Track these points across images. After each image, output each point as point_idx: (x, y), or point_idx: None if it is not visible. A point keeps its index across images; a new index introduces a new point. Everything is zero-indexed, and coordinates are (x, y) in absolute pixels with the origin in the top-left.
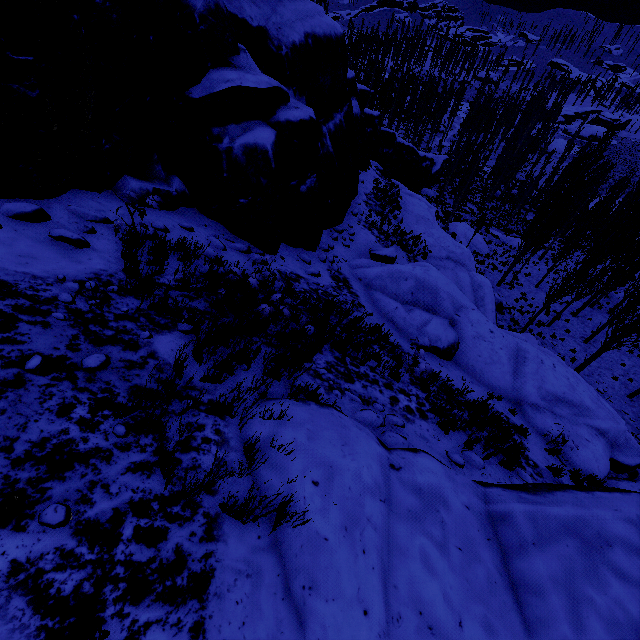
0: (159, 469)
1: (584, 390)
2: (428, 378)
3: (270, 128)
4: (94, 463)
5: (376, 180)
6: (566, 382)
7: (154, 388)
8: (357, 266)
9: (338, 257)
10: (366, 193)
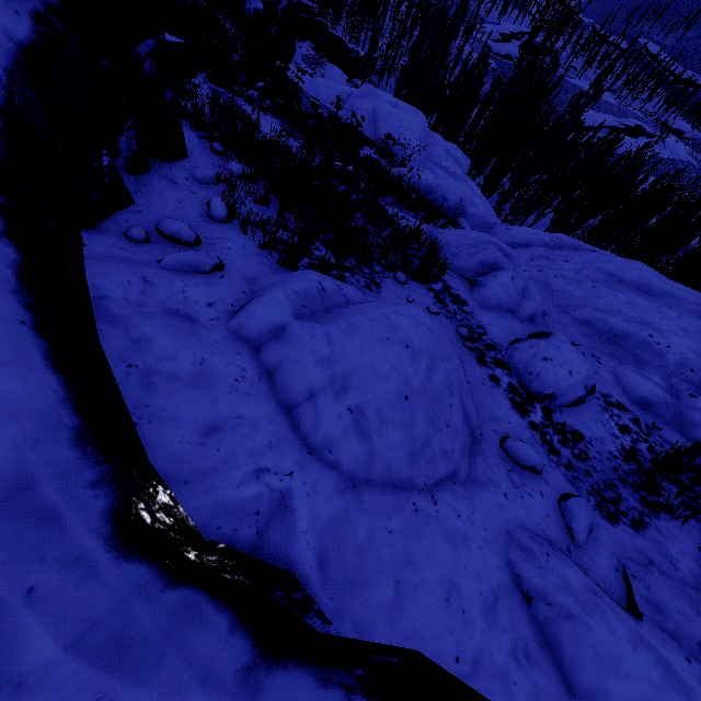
0: None
1: None
2: None
3: (261, 3)
4: None
5: (309, 50)
6: None
7: None
8: None
9: None
10: (302, 55)
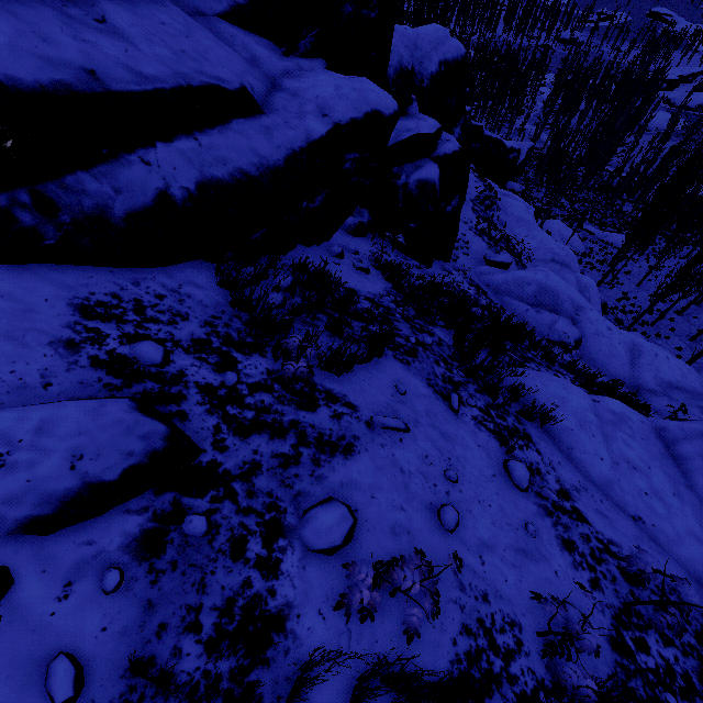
0: (484, 393)
1: (695, 379)
2: (571, 364)
3: (435, 163)
4: (463, 387)
5: (477, 184)
6: (679, 372)
7: (454, 357)
8: (482, 273)
9: (464, 266)
10: (471, 199)
